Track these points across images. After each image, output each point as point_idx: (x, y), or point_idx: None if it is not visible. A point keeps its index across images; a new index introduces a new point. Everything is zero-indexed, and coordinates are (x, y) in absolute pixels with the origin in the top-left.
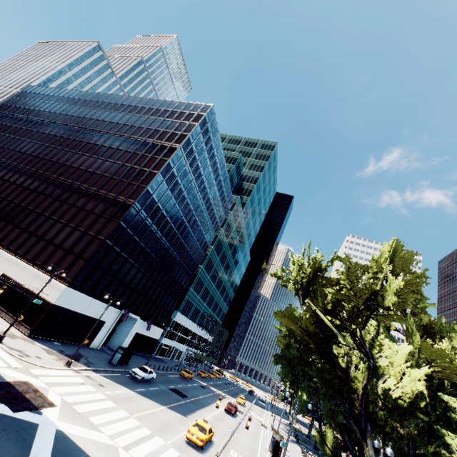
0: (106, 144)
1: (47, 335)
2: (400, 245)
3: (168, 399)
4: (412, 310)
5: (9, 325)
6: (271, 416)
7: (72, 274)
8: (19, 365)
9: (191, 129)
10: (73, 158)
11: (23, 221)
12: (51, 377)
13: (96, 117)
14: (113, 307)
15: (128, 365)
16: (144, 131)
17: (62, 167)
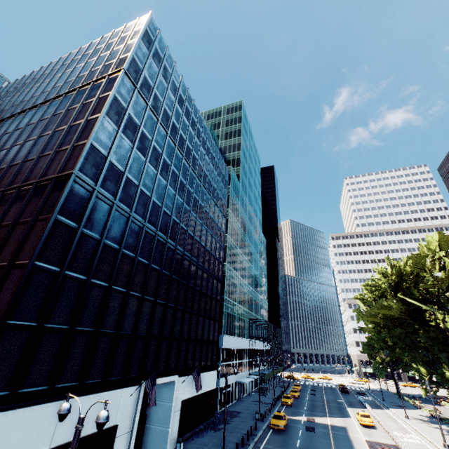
0: (11, 129)
1: None
2: None
3: None
4: None
5: None
6: (407, 419)
7: None
8: None
9: (132, 47)
10: None
11: None
12: None
13: None
14: (121, 388)
15: None
16: (63, 87)
17: None
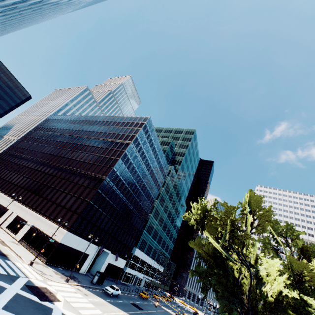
0: (91, 144)
1: (55, 263)
2: (253, 194)
3: (128, 308)
4: (290, 237)
5: (35, 256)
6: None
7: (70, 223)
8: (41, 279)
9: (138, 132)
10: (72, 154)
11: (44, 193)
12: (58, 287)
13: (85, 129)
14: (94, 244)
15: (103, 285)
16: (111, 135)
17: (66, 160)
